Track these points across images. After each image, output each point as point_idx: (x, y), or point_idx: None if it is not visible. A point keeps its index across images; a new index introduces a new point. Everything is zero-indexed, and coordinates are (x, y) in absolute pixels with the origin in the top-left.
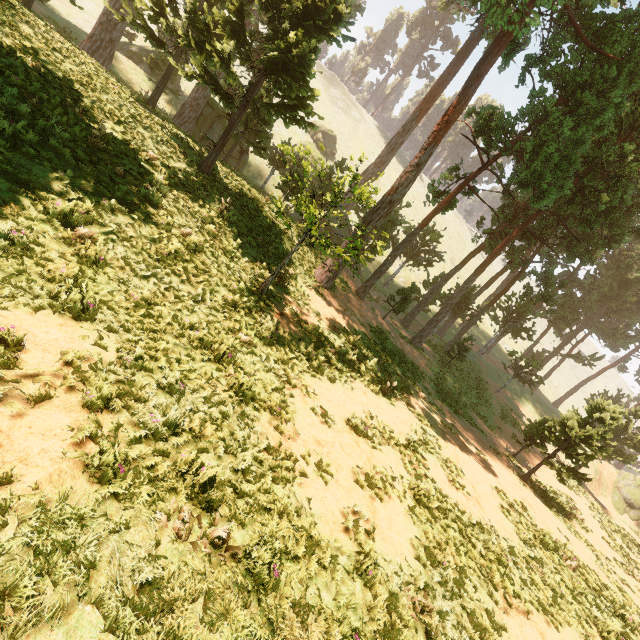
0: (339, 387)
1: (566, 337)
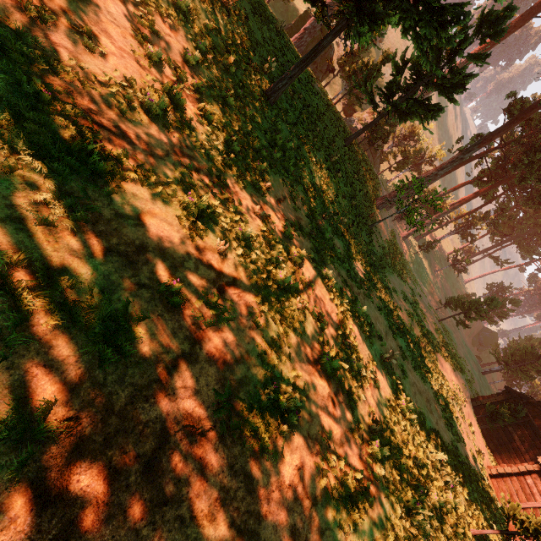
0: (391, 276)
1: (496, 243)
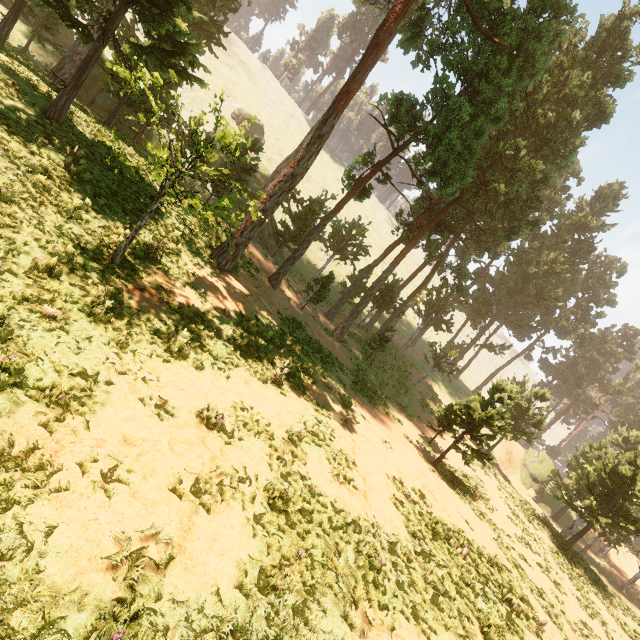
0: (208, 375)
1: (481, 329)
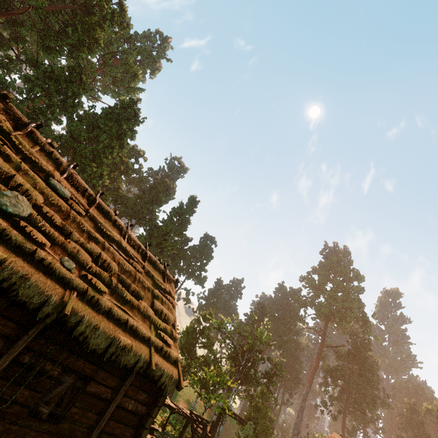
0: None
1: None
